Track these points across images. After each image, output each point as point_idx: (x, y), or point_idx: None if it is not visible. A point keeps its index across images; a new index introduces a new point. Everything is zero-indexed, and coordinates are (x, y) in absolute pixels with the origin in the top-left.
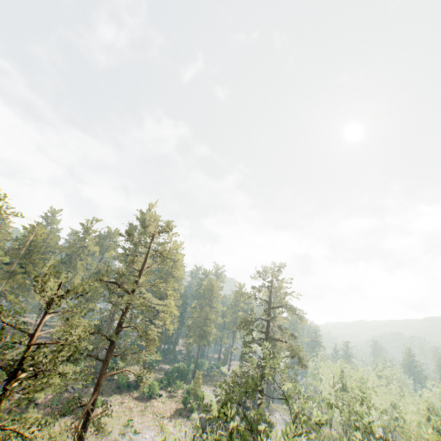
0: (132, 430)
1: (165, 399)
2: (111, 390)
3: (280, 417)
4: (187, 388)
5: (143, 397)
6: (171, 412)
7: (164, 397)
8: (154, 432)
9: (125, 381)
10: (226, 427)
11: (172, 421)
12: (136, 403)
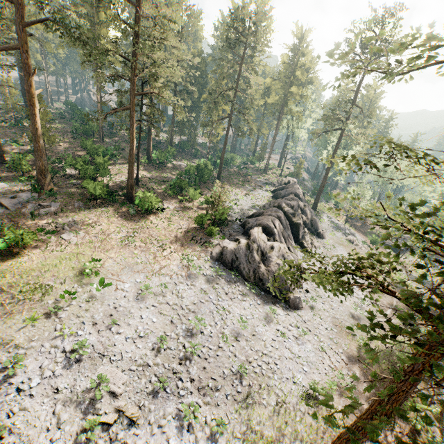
0: (99, 278)
1: (171, 215)
2: (80, 204)
3: (329, 221)
4: (206, 198)
5: (136, 213)
6: (179, 236)
7: (171, 210)
8: (142, 276)
9: (101, 192)
10: (265, 263)
11: (178, 252)
12: (120, 224)
